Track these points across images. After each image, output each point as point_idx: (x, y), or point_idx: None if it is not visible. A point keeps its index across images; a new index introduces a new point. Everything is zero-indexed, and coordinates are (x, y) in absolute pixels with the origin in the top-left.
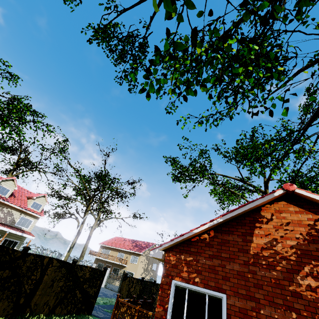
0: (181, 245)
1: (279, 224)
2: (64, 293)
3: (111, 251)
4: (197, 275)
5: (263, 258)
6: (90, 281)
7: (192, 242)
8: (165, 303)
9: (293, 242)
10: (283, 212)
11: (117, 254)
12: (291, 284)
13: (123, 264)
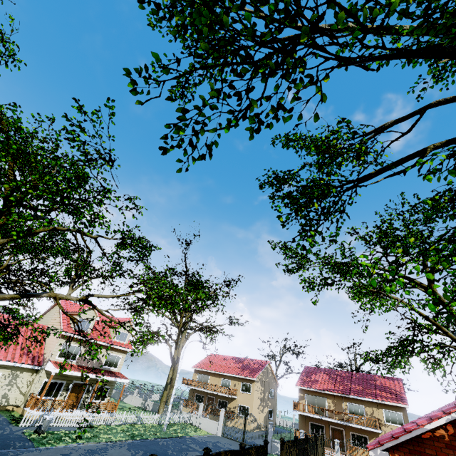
0: (408, 443)
1: None
2: None
3: (211, 378)
4: None
5: None
6: None
7: (424, 440)
8: None
9: None
10: None
11: (221, 382)
12: None
13: (232, 396)
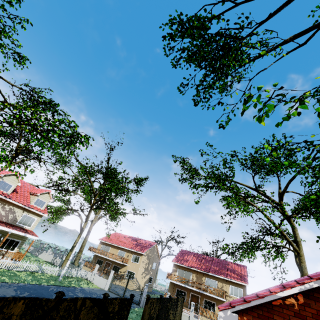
0: (258, 308)
1: None
2: None
3: (112, 249)
4: None
5: None
6: (119, 314)
7: (273, 307)
8: None
9: None
10: None
11: (118, 252)
12: None
13: (124, 264)
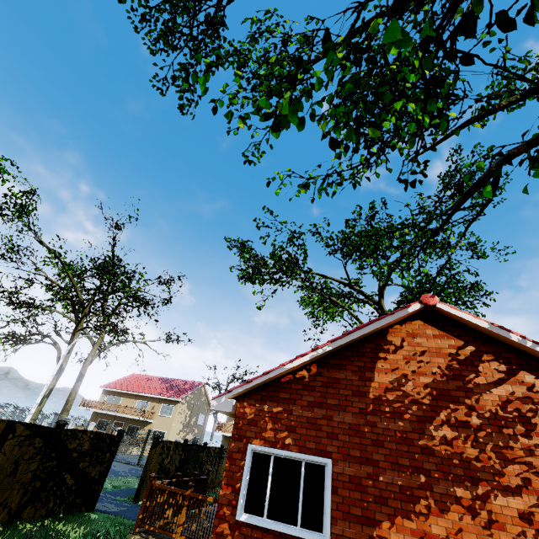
0: (263, 389)
1: (411, 354)
2: (40, 482)
3: (125, 399)
4: (288, 434)
5: (387, 404)
6: (93, 456)
7: (281, 384)
8: (235, 481)
9: (428, 379)
10: (418, 336)
11: (136, 404)
12: (422, 437)
13: (146, 420)
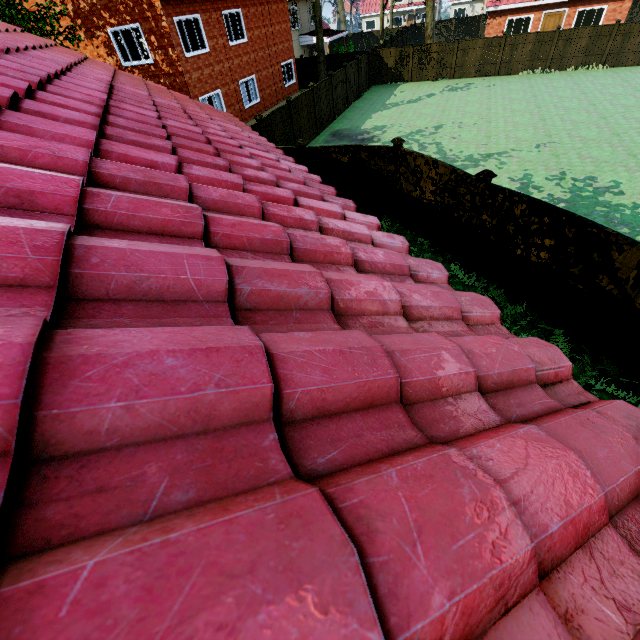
0: None
1: None
2: None
3: None
4: None
5: None
6: None
7: None
8: None
9: None
10: None
11: None
12: None
13: None
